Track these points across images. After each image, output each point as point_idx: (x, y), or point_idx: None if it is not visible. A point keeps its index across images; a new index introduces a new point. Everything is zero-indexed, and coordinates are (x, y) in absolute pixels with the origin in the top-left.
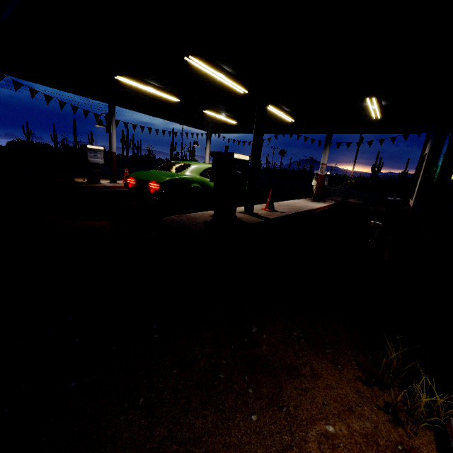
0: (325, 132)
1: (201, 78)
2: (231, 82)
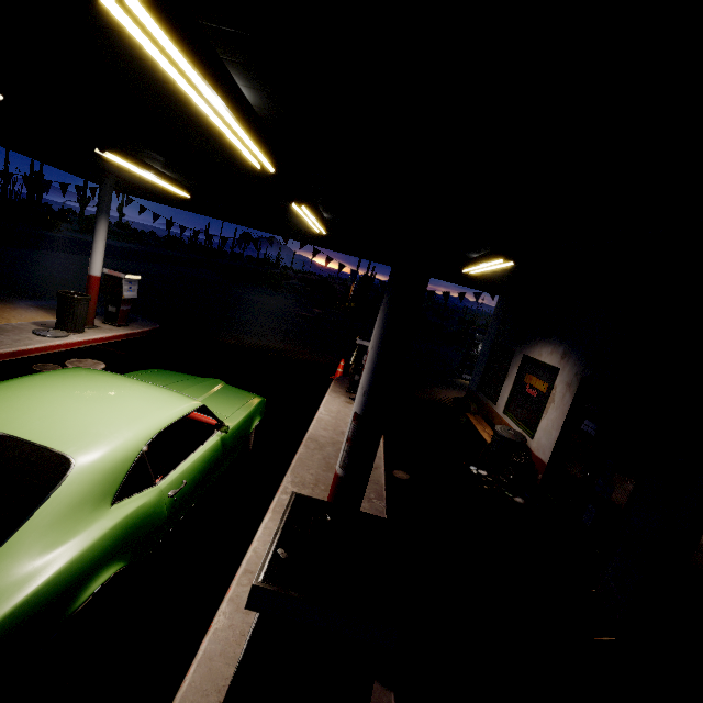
0: (363, 257)
1: (115, 70)
2: (242, 134)
